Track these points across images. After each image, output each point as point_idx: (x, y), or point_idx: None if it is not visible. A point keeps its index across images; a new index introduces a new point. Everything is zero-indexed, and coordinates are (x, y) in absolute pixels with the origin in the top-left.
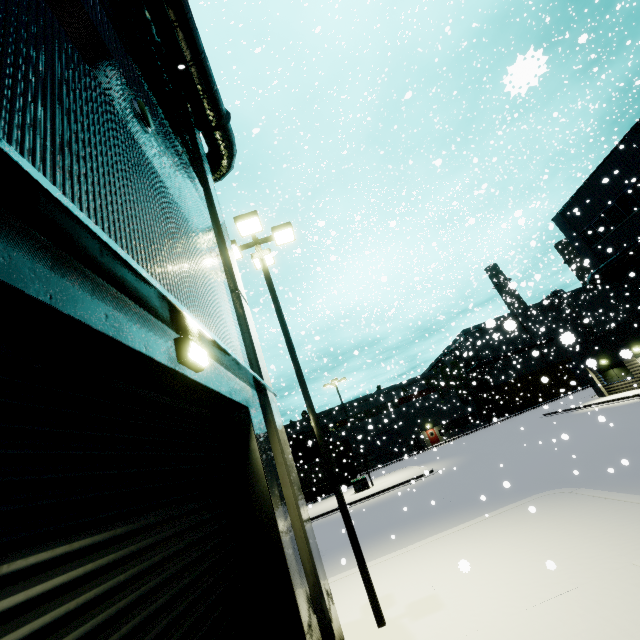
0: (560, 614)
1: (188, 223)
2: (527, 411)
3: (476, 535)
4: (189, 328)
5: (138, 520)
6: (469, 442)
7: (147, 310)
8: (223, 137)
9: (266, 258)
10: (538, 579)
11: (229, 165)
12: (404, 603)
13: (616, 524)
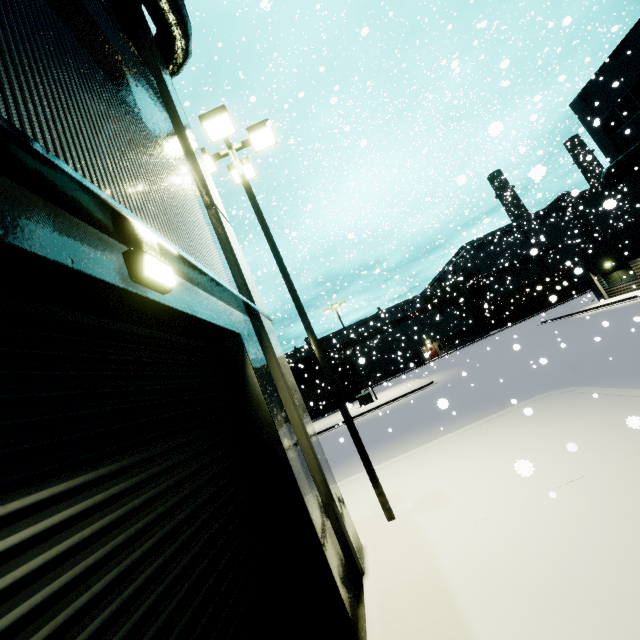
0: (565, 502)
1: (134, 116)
2: (524, 321)
3: (478, 436)
4: (141, 238)
5: (103, 466)
6: (467, 354)
7: (69, 211)
8: (171, 7)
9: (245, 169)
10: (541, 472)
11: (185, 50)
12: (411, 499)
13: (620, 418)
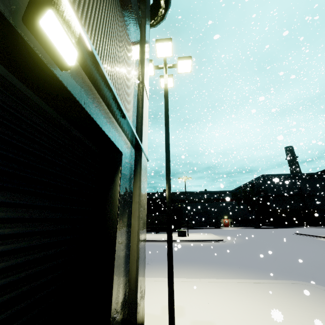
0: None
1: None
2: (284, 228)
3: (248, 291)
4: (55, 1)
5: None
6: (246, 232)
7: None
8: None
9: (168, 81)
10: None
11: (163, 15)
12: (190, 319)
13: None
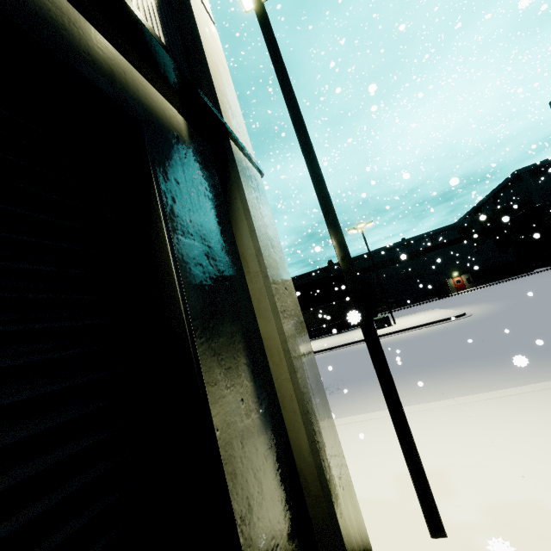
0: None
1: None
2: None
3: None
4: None
5: None
6: (506, 289)
7: None
8: None
9: None
10: None
11: None
12: (475, 501)
13: None
